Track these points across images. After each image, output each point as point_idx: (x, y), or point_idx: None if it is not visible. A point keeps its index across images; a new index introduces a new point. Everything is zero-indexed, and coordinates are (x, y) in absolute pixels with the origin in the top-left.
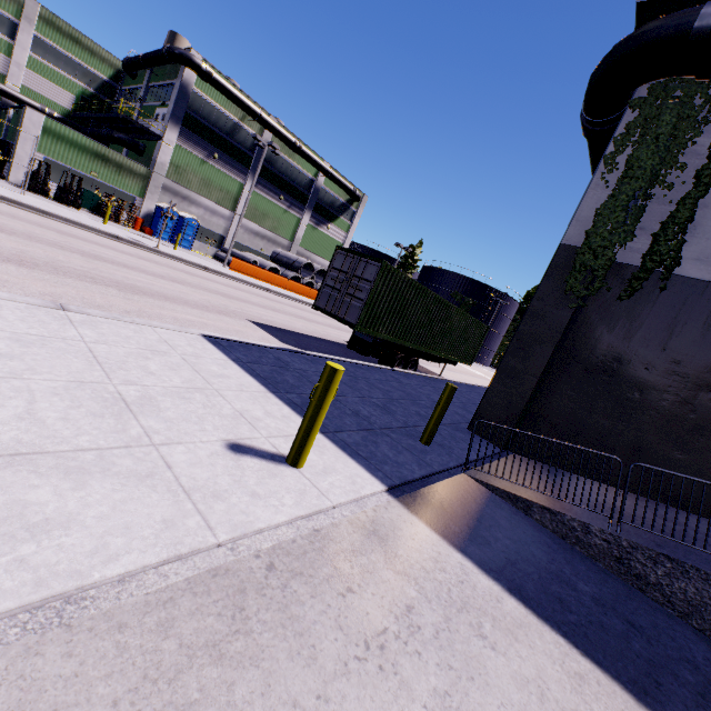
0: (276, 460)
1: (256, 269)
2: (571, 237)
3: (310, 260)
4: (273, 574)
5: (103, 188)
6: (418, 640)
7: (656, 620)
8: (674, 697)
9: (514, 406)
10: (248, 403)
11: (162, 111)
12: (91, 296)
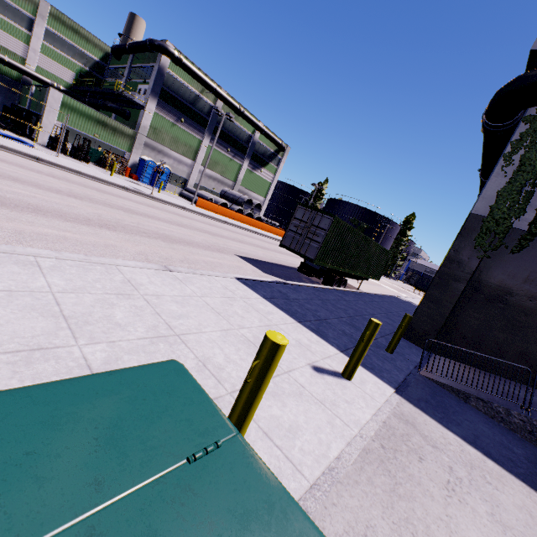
0: (337, 376)
1: (214, 205)
2: (478, 209)
3: (247, 195)
4: (387, 451)
5: (103, 146)
6: (464, 486)
7: None
8: None
9: (436, 322)
10: (296, 333)
11: (144, 87)
12: (157, 250)
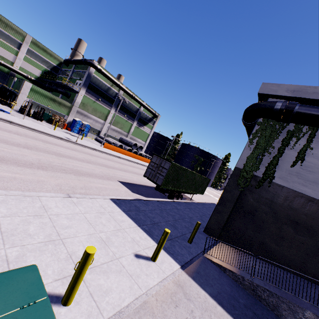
0: (148, 259)
1: (114, 147)
2: (239, 165)
3: (135, 140)
4: (158, 302)
5: (52, 111)
6: None
7: (263, 312)
8: None
9: (220, 224)
10: (134, 234)
11: (79, 82)
12: (68, 181)
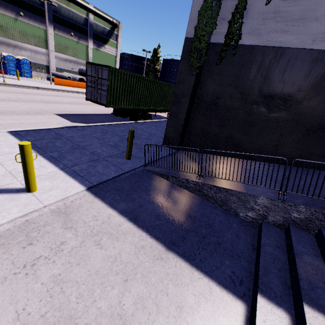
0: (19, 192)
1: (69, 81)
2: (189, 32)
3: None
4: None
5: None
6: (58, 256)
7: (205, 211)
8: (189, 242)
9: (178, 130)
10: (19, 165)
11: None
12: None
